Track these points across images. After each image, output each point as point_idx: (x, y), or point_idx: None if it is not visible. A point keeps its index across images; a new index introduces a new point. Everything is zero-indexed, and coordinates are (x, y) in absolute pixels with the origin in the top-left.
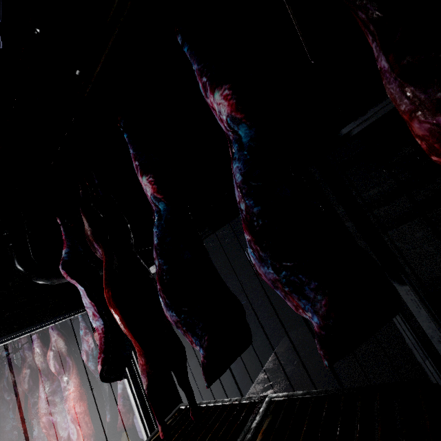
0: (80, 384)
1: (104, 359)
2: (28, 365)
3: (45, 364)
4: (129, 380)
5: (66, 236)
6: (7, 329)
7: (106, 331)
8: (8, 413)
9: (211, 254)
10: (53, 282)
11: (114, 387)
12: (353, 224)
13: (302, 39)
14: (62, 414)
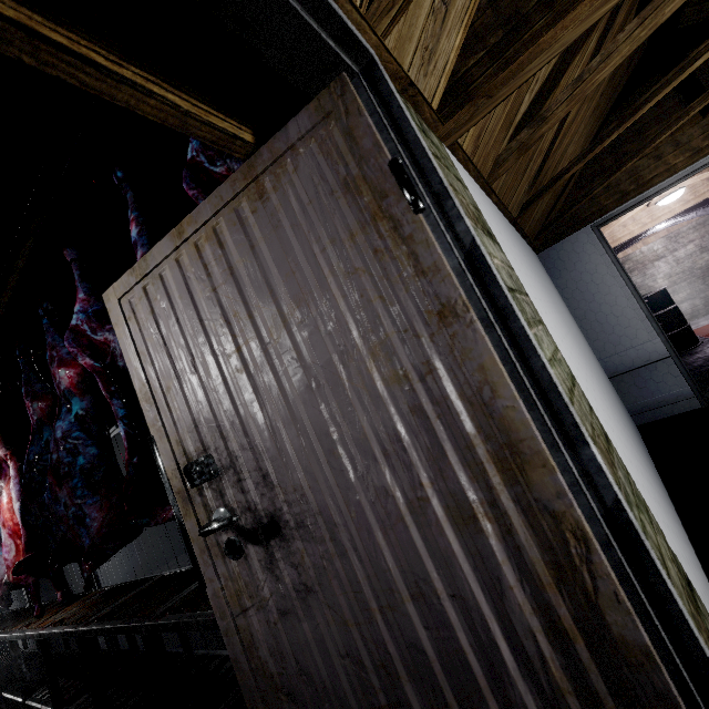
0: None
1: None
2: None
3: None
4: None
5: None
6: None
7: None
8: None
9: None
10: None
11: None
12: None
13: None
14: None
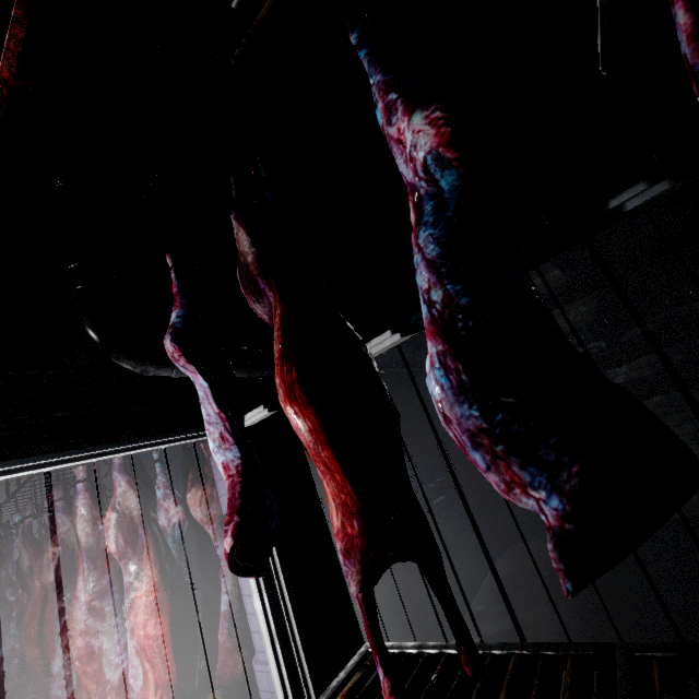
0: (160, 581)
1: (239, 525)
2: (59, 539)
3: (94, 539)
4: (259, 584)
5: (180, 289)
6: (55, 443)
7: (244, 471)
8: (7, 626)
9: (391, 388)
10: (146, 371)
11: (213, 598)
12: (658, 360)
13: (601, 23)
14: (113, 637)
